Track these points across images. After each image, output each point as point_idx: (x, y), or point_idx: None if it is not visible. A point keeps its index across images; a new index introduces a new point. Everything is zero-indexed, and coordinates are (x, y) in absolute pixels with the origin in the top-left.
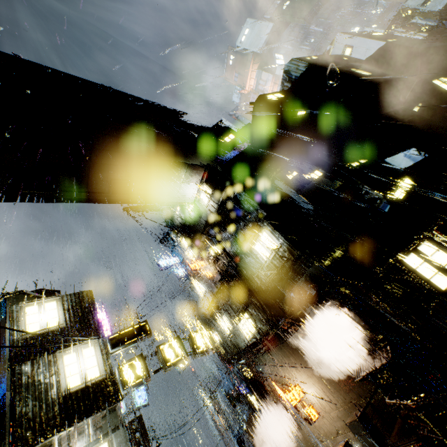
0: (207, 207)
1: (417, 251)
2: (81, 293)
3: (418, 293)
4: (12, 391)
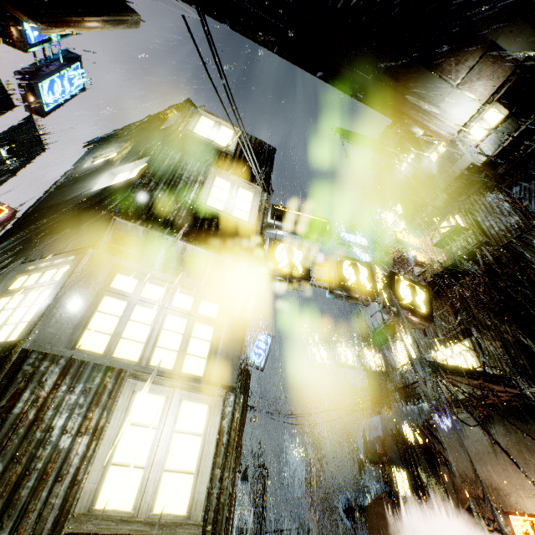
0: (477, 145)
1: None
2: (263, 143)
3: None
4: (150, 162)
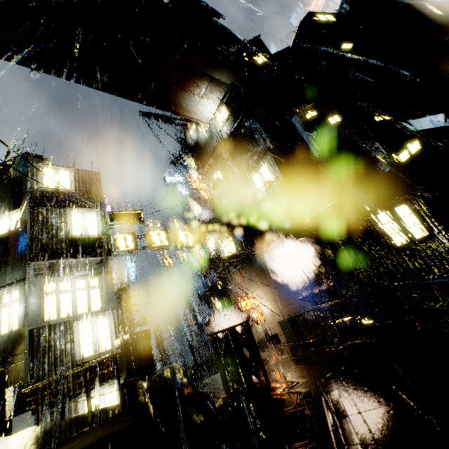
0: (220, 130)
1: (392, 210)
2: (90, 172)
3: (375, 243)
4: (31, 222)
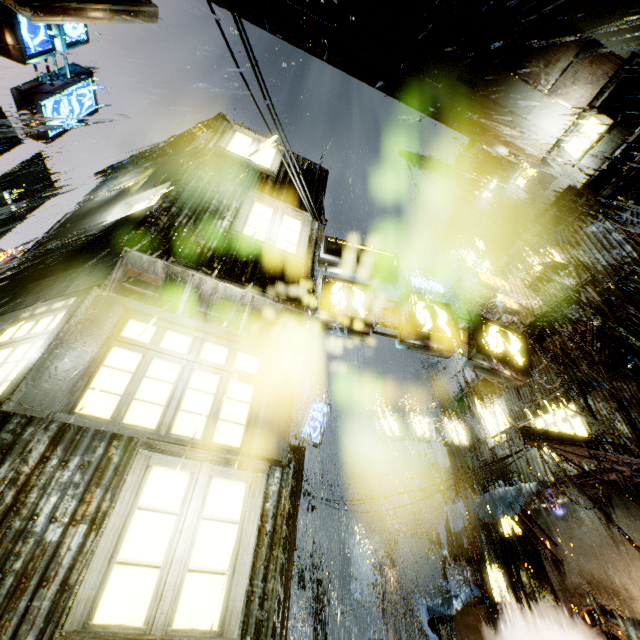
0: (574, 164)
1: None
2: (312, 164)
3: None
4: (172, 184)
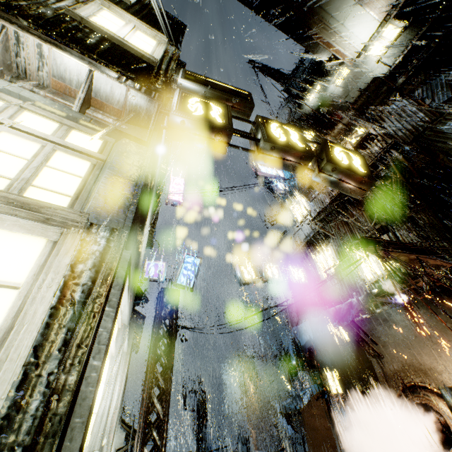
0: (378, 61)
1: None
2: (170, 15)
3: None
4: None
